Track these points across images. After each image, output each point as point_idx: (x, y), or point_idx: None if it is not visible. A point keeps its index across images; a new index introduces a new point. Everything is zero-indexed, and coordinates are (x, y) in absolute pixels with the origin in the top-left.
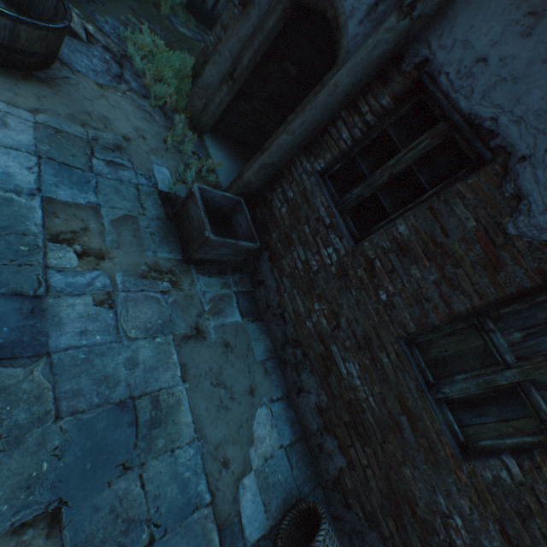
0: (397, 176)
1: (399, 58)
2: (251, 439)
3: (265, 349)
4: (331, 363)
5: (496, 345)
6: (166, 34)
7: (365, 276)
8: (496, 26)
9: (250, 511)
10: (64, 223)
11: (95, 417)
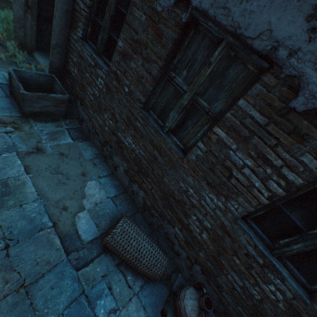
0: (114, 17)
1: None
2: (85, 196)
3: (92, 153)
4: (121, 143)
5: (178, 84)
6: None
7: (116, 83)
8: None
9: (85, 228)
10: None
11: None
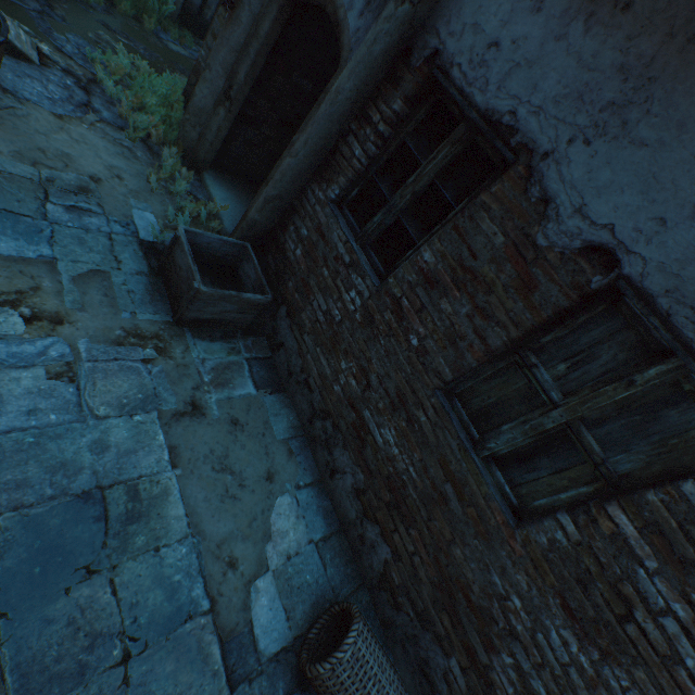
0: (420, 195)
1: (408, 53)
2: (269, 534)
3: (288, 425)
4: (365, 432)
5: (540, 382)
6: (152, 53)
7: (393, 320)
8: (505, 4)
9: (267, 619)
10: (6, 282)
11: (47, 512)
